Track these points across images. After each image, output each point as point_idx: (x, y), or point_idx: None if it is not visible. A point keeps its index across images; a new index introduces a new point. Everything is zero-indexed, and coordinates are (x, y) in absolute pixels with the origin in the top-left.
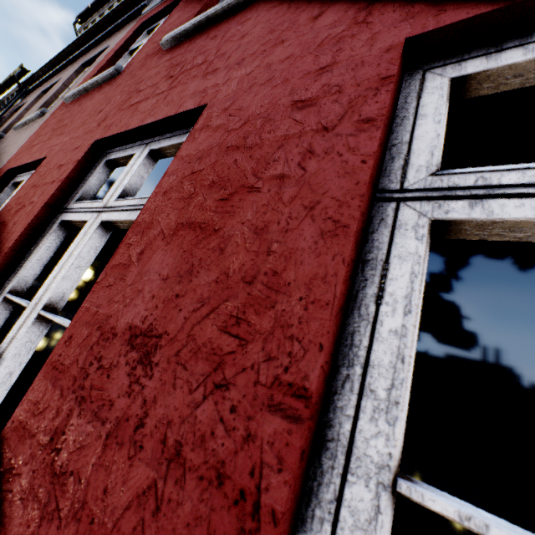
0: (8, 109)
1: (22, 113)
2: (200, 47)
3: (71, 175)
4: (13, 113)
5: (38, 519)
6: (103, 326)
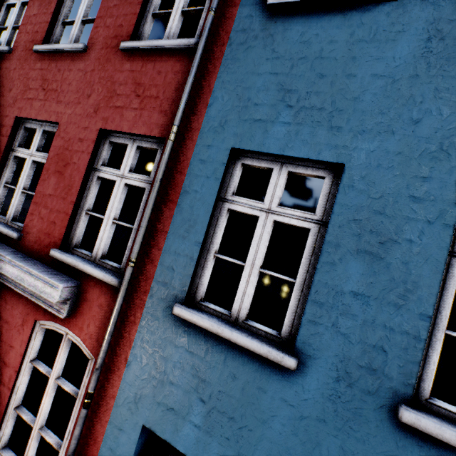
0: None
1: None
2: None
3: None
4: None
5: None
6: None
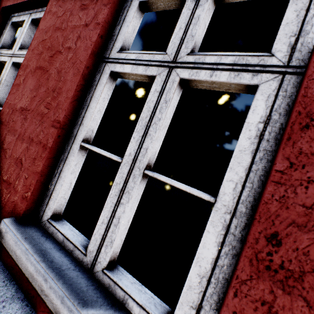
0: None
1: None
2: None
3: None
4: None
5: (1, 159)
6: (13, 108)
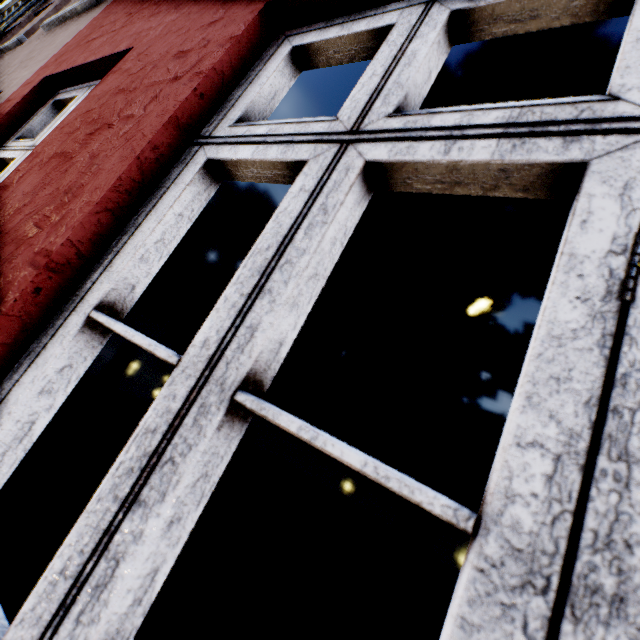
0: (25, 12)
1: (49, 14)
2: None
3: (220, 65)
4: (33, 18)
5: None
6: None
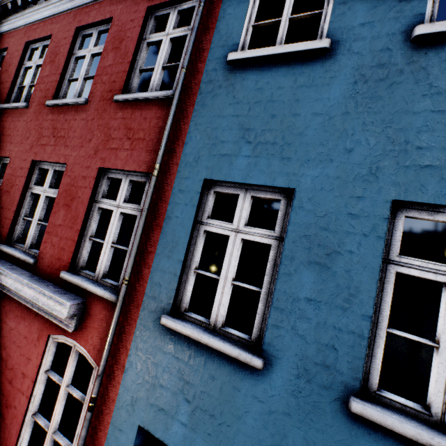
0: None
1: None
2: (10, 123)
3: None
4: None
5: None
6: None
